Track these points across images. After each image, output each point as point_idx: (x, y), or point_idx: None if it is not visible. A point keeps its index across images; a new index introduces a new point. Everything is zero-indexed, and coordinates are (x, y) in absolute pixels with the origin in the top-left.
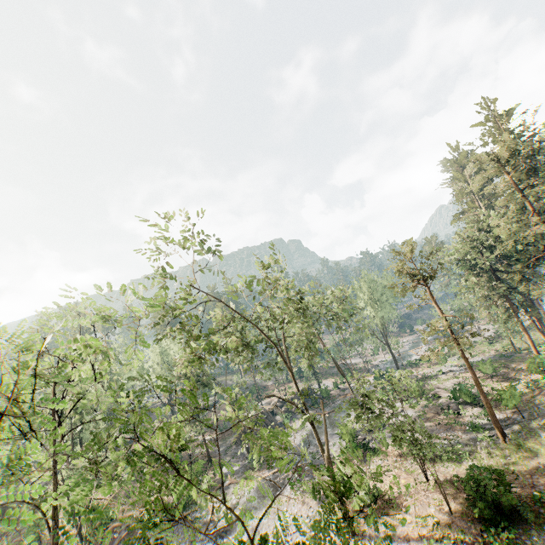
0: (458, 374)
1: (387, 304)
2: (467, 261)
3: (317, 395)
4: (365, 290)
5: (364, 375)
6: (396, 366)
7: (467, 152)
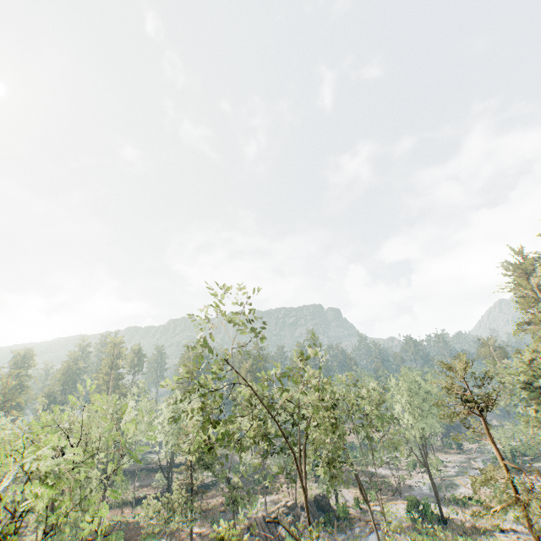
0: (524, 538)
1: (429, 414)
2: (534, 385)
3: (332, 509)
4: (404, 391)
5: (393, 497)
6: (436, 500)
7: (532, 259)
